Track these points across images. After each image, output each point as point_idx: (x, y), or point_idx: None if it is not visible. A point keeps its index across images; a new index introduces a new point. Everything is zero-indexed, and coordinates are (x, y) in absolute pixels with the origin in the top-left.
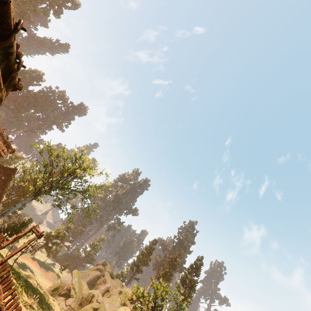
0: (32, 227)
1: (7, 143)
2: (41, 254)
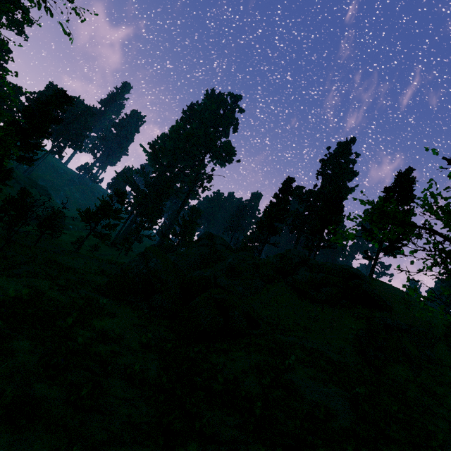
0: None
1: None
2: (114, 254)
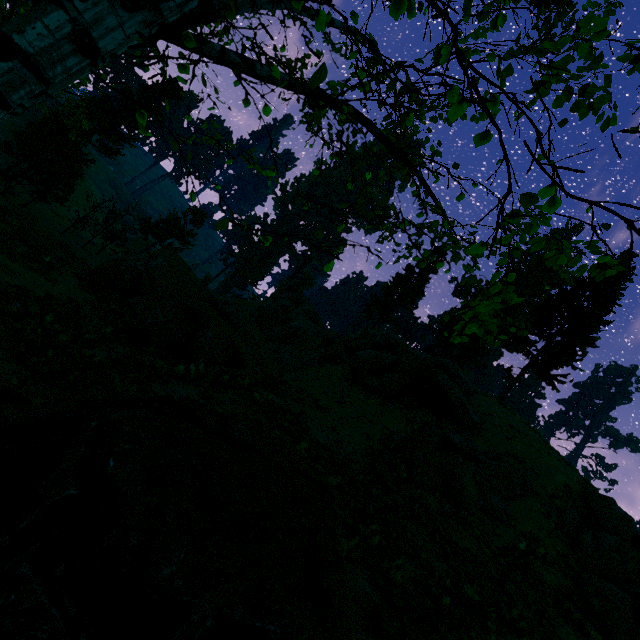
0: None
1: None
2: None
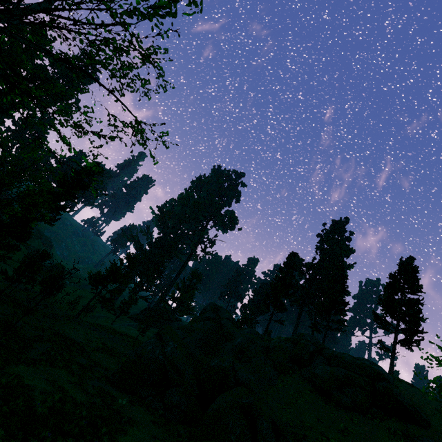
0: None
1: None
2: (107, 316)
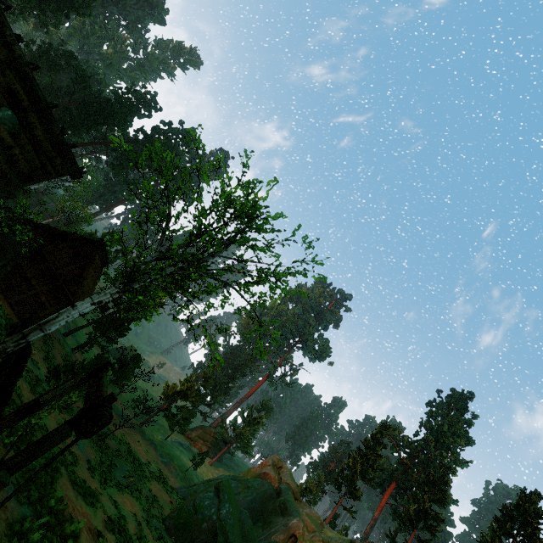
0: (91, 371)
1: (61, 146)
2: (161, 423)
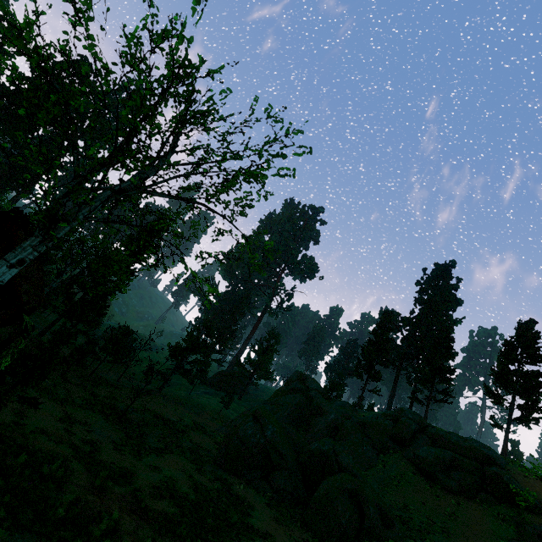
0: None
1: None
2: (180, 382)
